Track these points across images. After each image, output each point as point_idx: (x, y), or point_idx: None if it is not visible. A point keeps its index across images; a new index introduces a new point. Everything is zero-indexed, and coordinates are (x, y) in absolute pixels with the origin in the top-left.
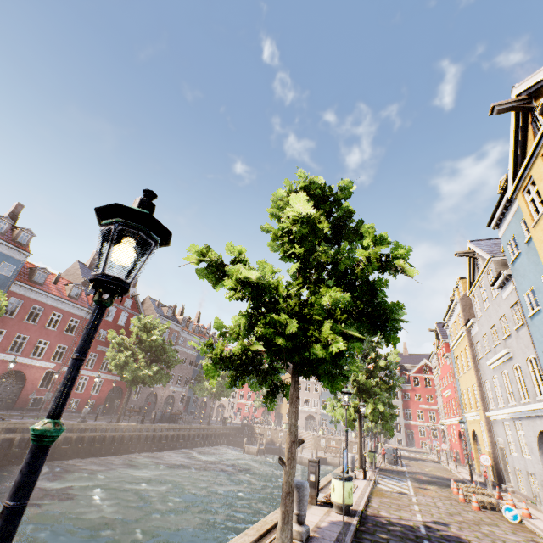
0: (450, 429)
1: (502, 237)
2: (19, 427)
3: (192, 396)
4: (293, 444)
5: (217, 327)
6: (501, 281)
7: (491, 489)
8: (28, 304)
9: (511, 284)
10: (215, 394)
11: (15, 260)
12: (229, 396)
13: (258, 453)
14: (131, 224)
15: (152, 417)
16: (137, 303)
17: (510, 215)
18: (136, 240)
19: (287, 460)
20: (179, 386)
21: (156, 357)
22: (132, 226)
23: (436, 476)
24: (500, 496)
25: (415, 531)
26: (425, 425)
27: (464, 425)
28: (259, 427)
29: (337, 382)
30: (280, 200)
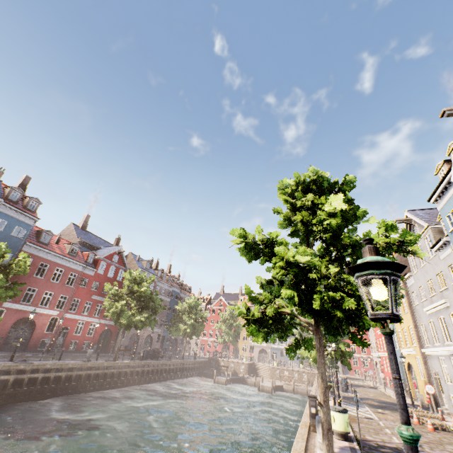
0: (382, 360)
1: (441, 211)
2: (41, 368)
3: (166, 335)
4: (326, 389)
5: (247, 293)
6: (440, 245)
7: (436, 413)
8: (36, 261)
9: (449, 248)
10: (188, 333)
11: (26, 225)
12: (199, 335)
13: (226, 383)
14: (395, 273)
15: (141, 355)
16: (123, 258)
17: (449, 194)
18: (381, 280)
19: (323, 402)
20: (156, 327)
21: (145, 305)
22: (396, 275)
23: (382, 401)
24: (442, 418)
25: (402, 452)
26: (357, 356)
27: (404, 359)
28: (223, 360)
29: (364, 341)
30: (285, 187)
